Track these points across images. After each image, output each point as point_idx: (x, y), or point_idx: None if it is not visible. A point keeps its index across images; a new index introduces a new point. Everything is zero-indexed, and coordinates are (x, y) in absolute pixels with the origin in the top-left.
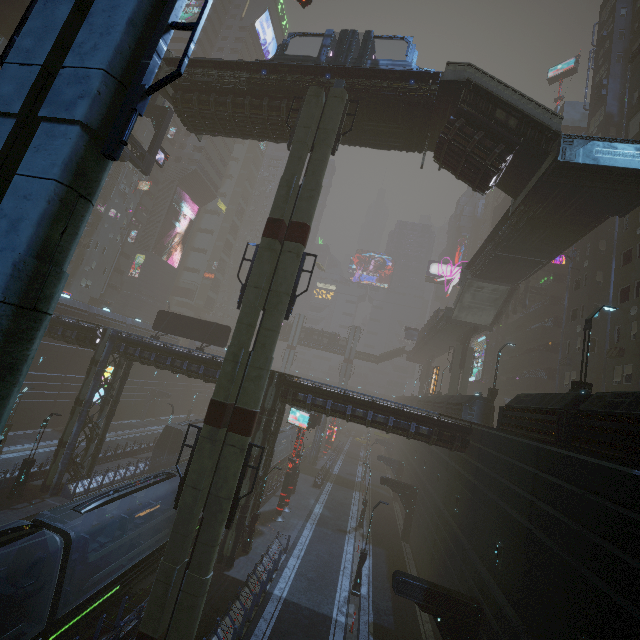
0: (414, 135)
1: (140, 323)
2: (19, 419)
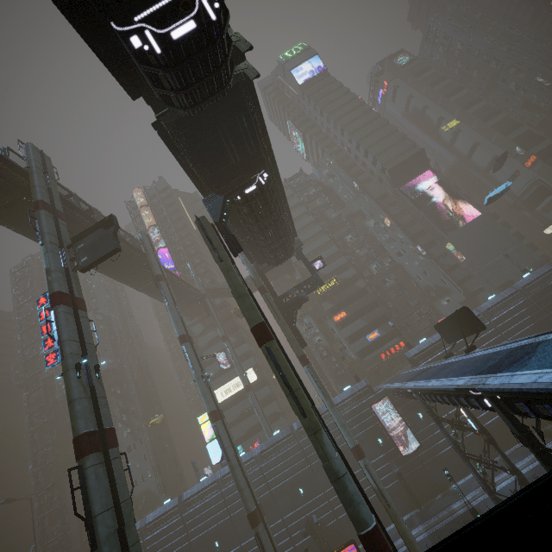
0: (222, 111)
1: (492, 300)
2: (499, 439)
